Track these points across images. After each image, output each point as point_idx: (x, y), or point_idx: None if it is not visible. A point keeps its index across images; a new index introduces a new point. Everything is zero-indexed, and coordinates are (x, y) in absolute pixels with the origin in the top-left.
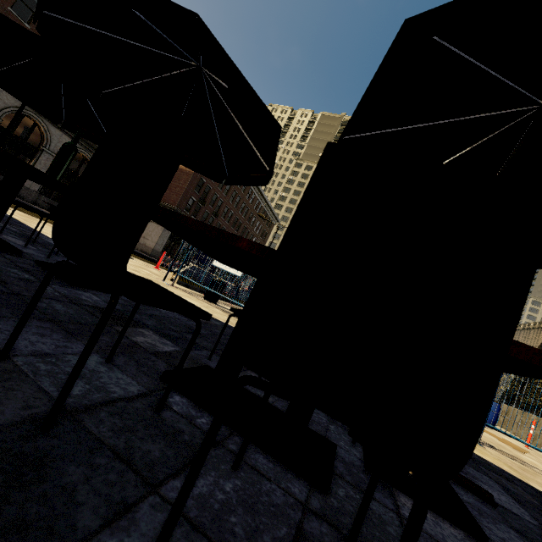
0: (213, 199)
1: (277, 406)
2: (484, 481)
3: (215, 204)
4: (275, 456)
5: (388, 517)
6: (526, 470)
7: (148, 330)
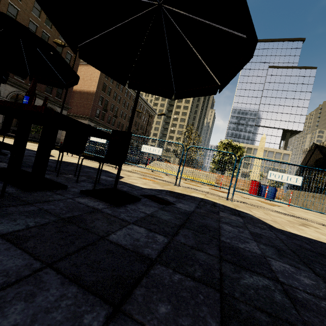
0: (112, 107)
1: (57, 181)
2: (187, 204)
3: (113, 110)
4: (12, 184)
5: (59, 197)
6: (251, 207)
7: (4, 163)
